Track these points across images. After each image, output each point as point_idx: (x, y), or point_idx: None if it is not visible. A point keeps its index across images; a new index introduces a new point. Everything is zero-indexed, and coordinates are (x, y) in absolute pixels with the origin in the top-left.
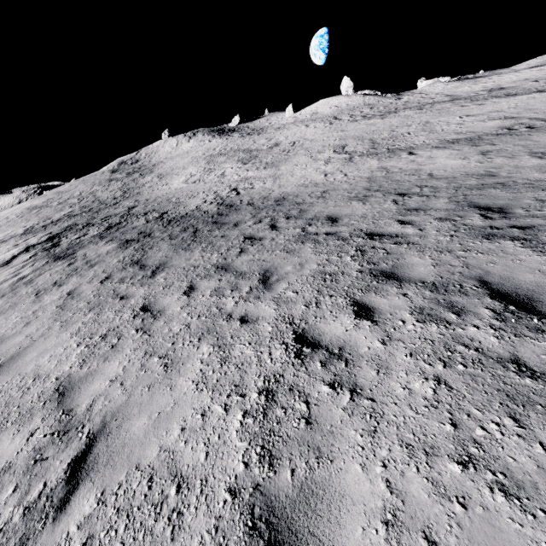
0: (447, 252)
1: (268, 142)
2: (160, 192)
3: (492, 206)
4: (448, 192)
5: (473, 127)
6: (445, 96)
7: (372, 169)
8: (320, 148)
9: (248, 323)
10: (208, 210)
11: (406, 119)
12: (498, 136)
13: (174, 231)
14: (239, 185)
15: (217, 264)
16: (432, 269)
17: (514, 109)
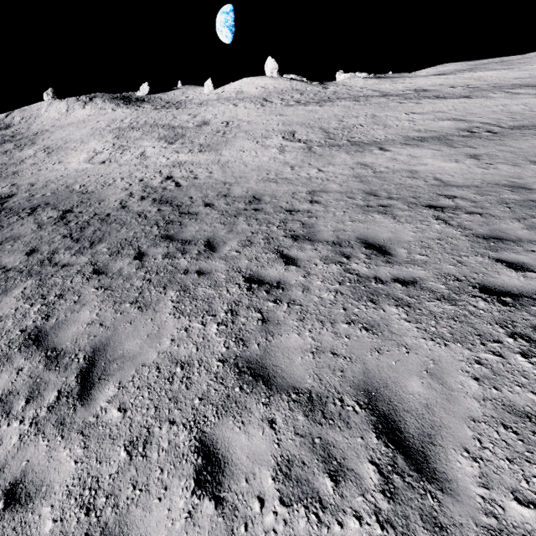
0: None
1: (193, 118)
2: (52, 173)
3: None
4: (501, 209)
5: (429, 126)
6: (373, 91)
7: (349, 165)
8: (263, 132)
9: None
10: (143, 211)
11: (348, 109)
12: (466, 138)
13: (98, 253)
14: (173, 172)
15: (232, 360)
16: None
17: (456, 112)
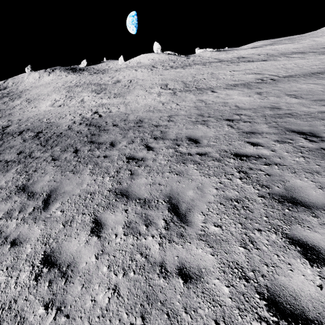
0: (316, 173)
1: (111, 79)
2: (31, 113)
3: (304, 131)
4: (261, 119)
5: (241, 77)
6: (215, 59)
7: (193, 101)
8: (150, 85)
9: (194, 281)
10: (80, 130)
11: (199, 70)
12: (258, 83)
13: (54, 151)
14: (98, 109)
15: (114, 190)
16: (323, 192)
17: (257, 69)
